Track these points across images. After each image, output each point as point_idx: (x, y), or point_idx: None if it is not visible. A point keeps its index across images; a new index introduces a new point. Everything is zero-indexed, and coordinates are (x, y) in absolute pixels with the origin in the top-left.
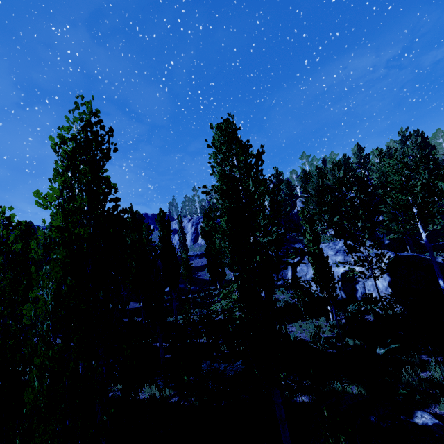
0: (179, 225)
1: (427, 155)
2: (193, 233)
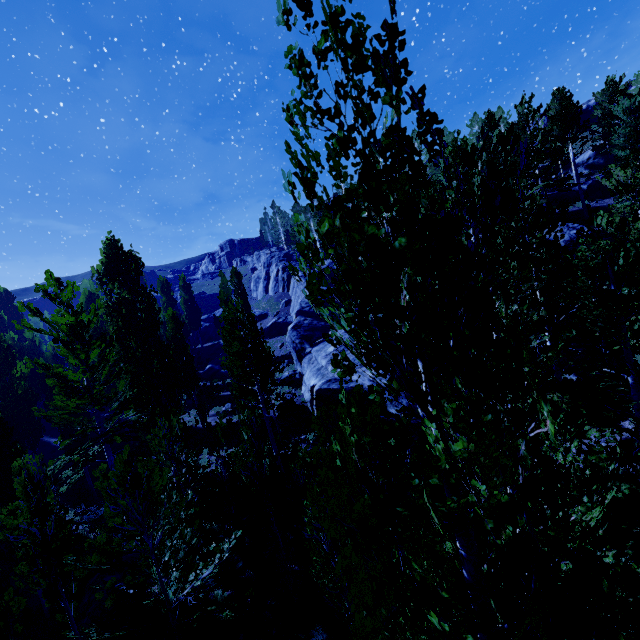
0: (221, 285)
1: (557, 150)
2: (265, 279)
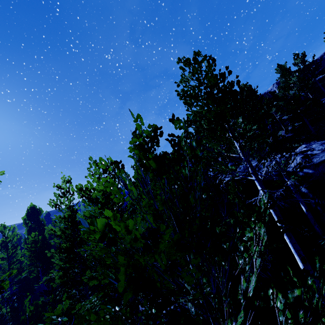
0: None
1: None
2: None
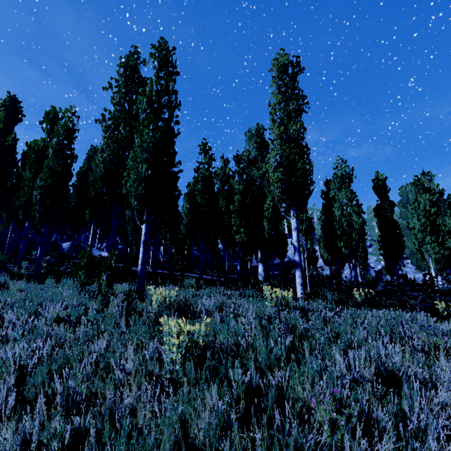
0: None
1: None
2: None
